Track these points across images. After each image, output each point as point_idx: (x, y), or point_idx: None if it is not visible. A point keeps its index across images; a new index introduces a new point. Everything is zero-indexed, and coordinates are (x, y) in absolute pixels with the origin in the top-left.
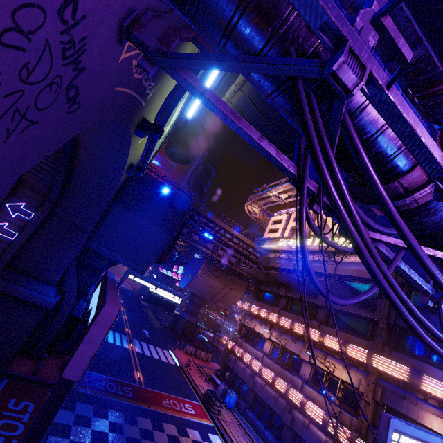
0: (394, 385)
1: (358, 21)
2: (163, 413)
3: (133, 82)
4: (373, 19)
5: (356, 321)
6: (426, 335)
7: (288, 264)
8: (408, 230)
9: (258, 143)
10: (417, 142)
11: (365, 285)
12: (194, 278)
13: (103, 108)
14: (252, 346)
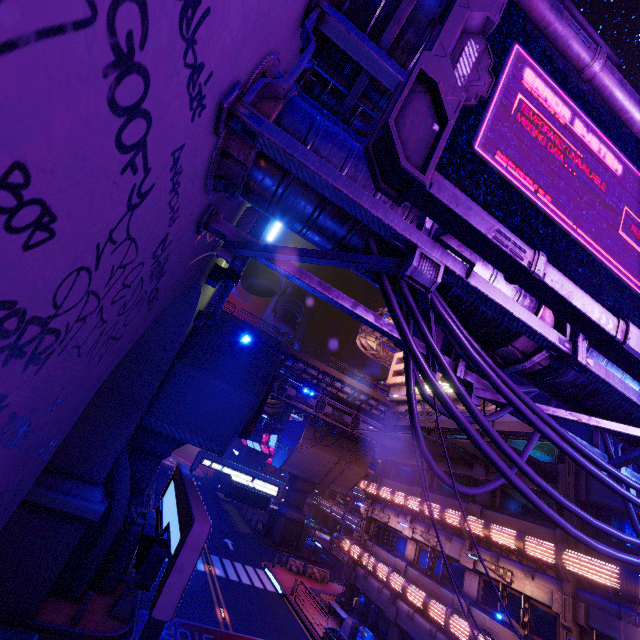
0: (603, 597)
1: (428, 220)
2: None
3: (206, 247)
4: (434, 236)
5: None
6: (571, 527)
7: (426, 421)
8: (524, 406)
9: (352, 311)
10: (512, 317)
11: (538, 444)
12: (294, 451)
13: (177, 286)
14: (389, 551)
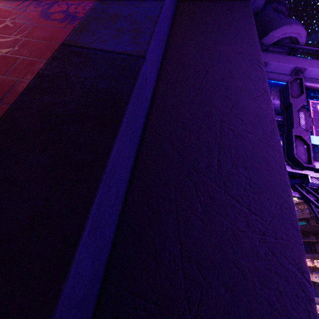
0: None
1: None
2: None
3: None
4: (315, 172)
5: None
6: None
7: (303, 214)
8: None
9: None
10: None
11: None
12: None
13: None
14: (316, 296)
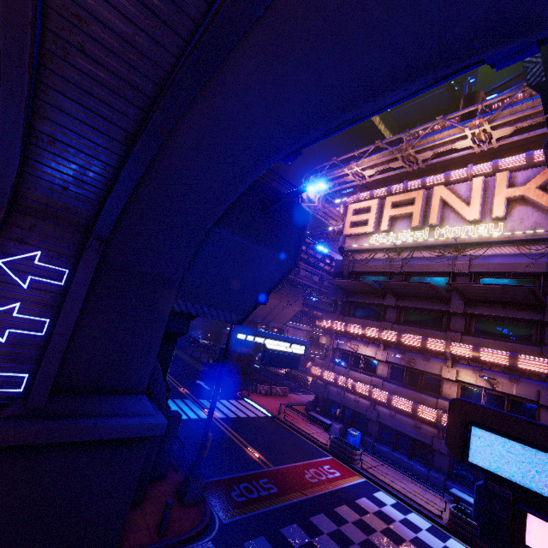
0: None
1: None
2: (321, 495)
3: None
4: None
5: (510, 325)
6: None
7: (391, 266)
8: None
9: None
10: None
11: (514, 281)
12: None
13: None
14: (360, 372)
